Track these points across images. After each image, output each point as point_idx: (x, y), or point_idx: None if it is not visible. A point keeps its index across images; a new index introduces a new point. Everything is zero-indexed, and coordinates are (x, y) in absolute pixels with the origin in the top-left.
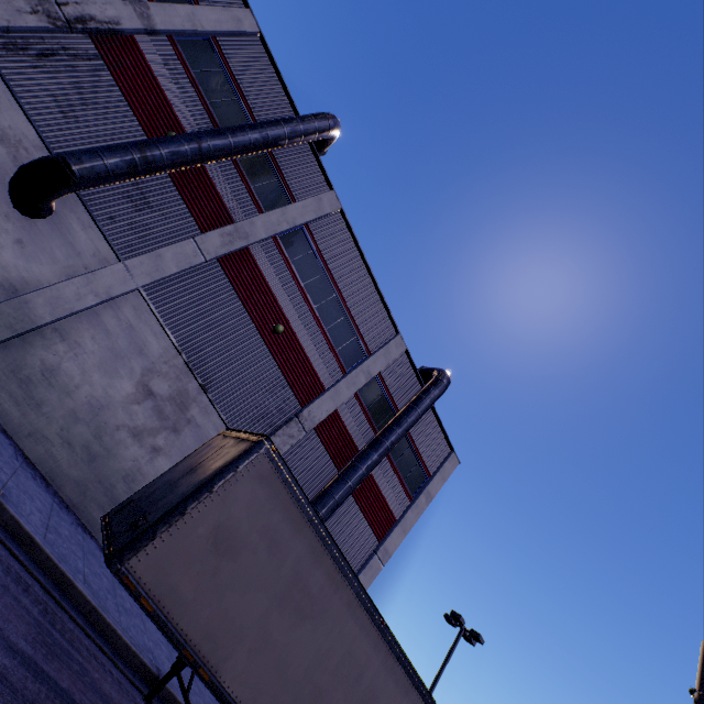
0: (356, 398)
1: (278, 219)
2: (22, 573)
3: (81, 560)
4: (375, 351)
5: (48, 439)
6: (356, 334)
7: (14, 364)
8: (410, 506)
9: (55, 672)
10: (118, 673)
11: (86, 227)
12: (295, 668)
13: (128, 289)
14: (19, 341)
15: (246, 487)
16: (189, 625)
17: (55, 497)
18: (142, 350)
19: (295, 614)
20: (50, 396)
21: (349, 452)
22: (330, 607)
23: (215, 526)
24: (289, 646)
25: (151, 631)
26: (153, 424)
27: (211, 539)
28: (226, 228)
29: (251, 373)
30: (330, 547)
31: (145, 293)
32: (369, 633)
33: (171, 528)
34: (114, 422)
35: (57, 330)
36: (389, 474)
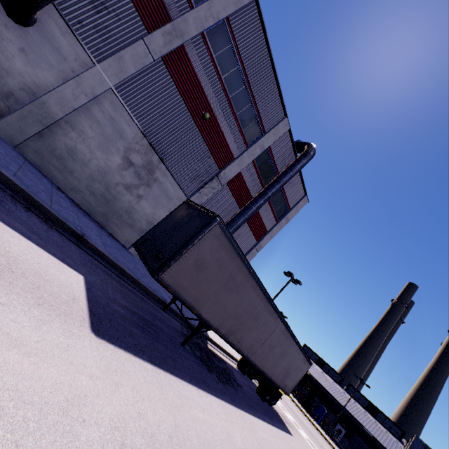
0: (253, 164)
1: (206, 14)
2: (106, 270)
3: (121, 256)
4: (268, 130)
5: (82, 191)
6: (257, 118)
7: (50, 147)
8: (276, 225)
9: (136, 310)
10: (151, 303)
11: (63, 32)
12: (228, 308)
13: (105, 89)
14: (47, 131)
15: (209, 242)
16: (187, 296)
17: (95, 223)
18: (121, 135)
19: (229, 290)
20: (75, 167)
21: (245, 196)
22: (244, 287)
23: (195, 259)
24: (227, 301)
25: (154, 282)
26: (135, 182)
27: (194, 265)
28: (165, 27)
29: (189, 149)
30: (246, 264)
31: (116, 91)
32: (259, 295)
33: (176, 261)
34: (114, 182)
35: (68, 122)
36: (267, 208)
